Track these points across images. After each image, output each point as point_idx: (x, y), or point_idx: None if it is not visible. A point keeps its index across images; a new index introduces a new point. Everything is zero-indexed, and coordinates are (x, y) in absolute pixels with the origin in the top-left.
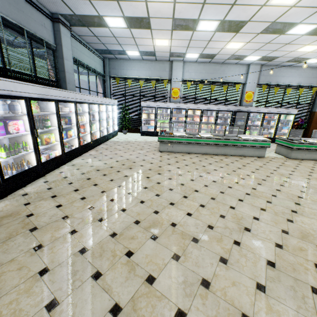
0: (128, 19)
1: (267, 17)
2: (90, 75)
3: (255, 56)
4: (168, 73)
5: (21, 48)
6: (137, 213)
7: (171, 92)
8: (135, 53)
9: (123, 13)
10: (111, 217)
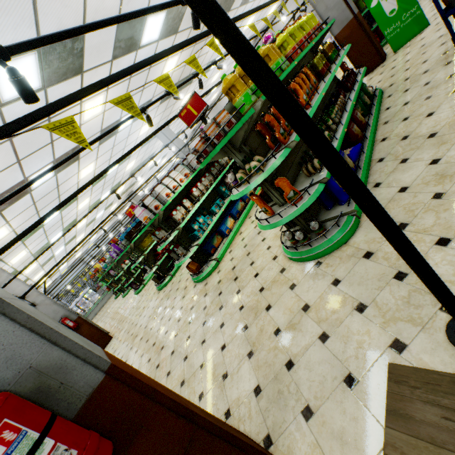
0: None
1: None
2: None
3: None
4: None
5: None
6: None
7: None
8: None
9: None
10: None
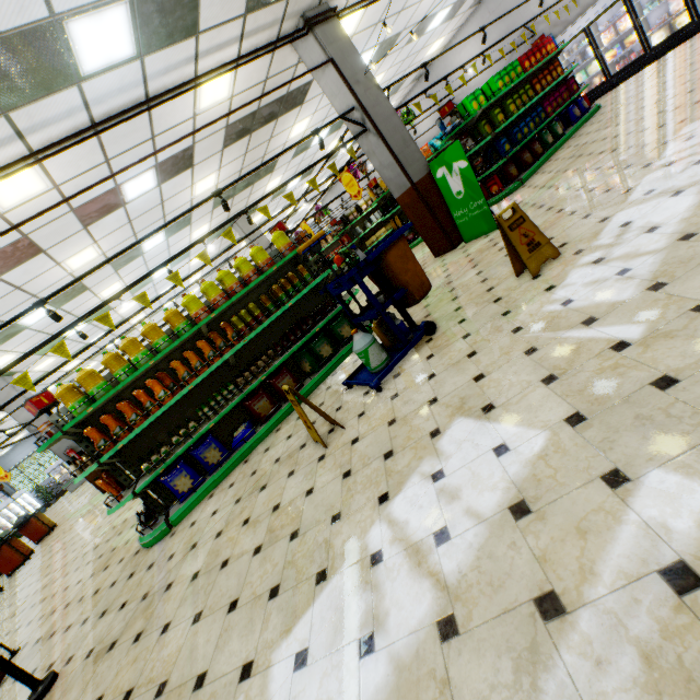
0: None
1: None
2: None
3: None
4: None
5: None
6: None
7: None
8: (7, 450)
9: None
10: None
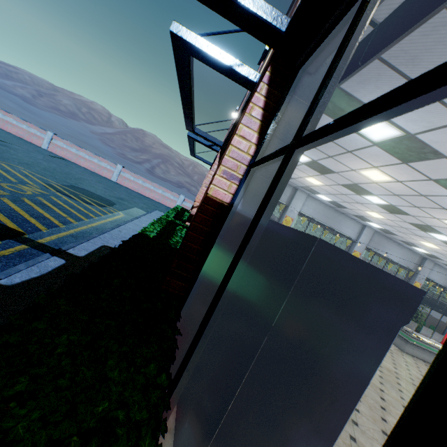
0: (315, 162)
1: (429, 222)
2: (203, 162)
3: (379, 225)
4: (287, 197)
5: (195, 134)
6: (371, 417)
7: (283, 219)
8: None
9: (319, 160)
10: (358, 419)
